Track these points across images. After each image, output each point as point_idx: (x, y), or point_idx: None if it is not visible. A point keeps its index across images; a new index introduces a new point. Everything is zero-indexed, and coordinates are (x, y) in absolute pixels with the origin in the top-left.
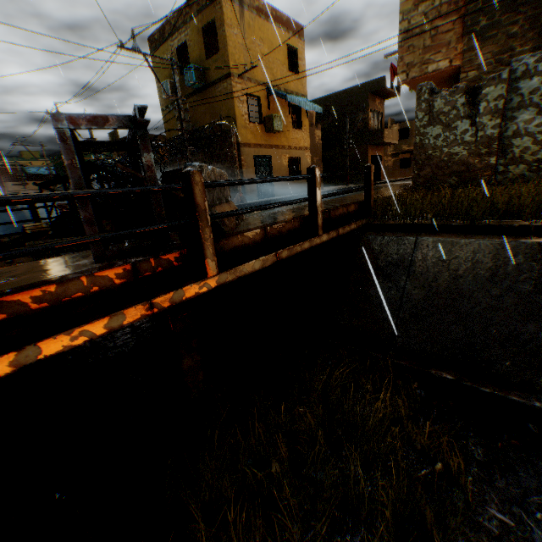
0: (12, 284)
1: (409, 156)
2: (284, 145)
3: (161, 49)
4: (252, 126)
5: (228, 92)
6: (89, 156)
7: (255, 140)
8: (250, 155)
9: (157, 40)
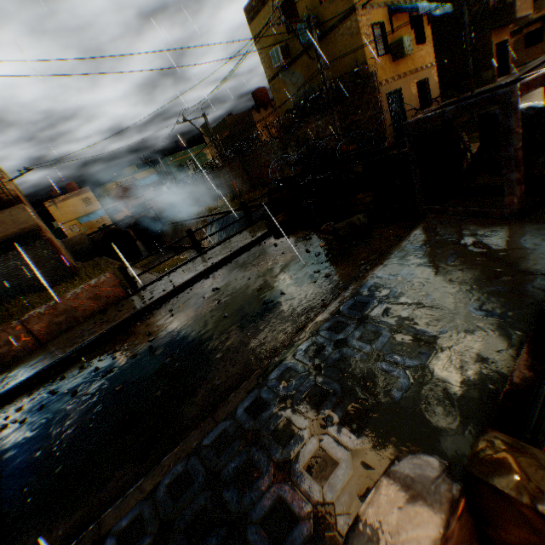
0: (494, 246)
1: (538, 27)
2: (410, 70)
3: (261, 15)
4: (380, 61)
5: (352, 32)
6: (183, 155)
7: (385, 76)
8: (382, 95)
9: (255, 7)
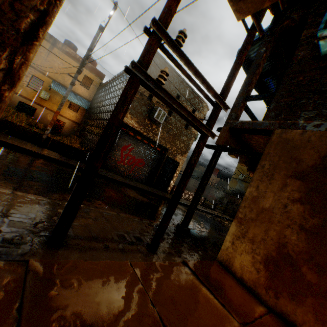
0: None
1: None
2: None
3: None
4: None
5: None
6: None
7: None
8: None
9: None
